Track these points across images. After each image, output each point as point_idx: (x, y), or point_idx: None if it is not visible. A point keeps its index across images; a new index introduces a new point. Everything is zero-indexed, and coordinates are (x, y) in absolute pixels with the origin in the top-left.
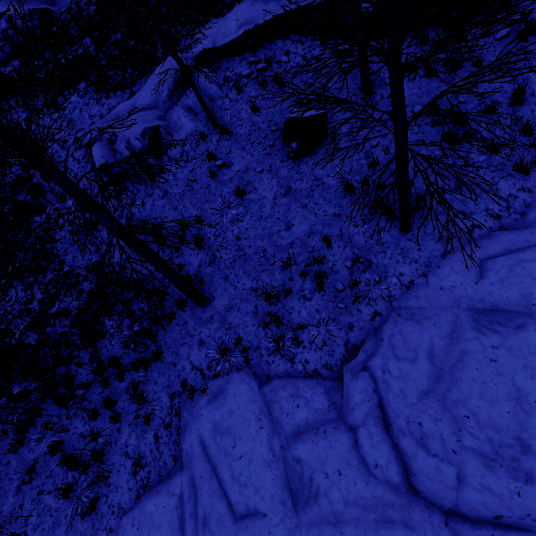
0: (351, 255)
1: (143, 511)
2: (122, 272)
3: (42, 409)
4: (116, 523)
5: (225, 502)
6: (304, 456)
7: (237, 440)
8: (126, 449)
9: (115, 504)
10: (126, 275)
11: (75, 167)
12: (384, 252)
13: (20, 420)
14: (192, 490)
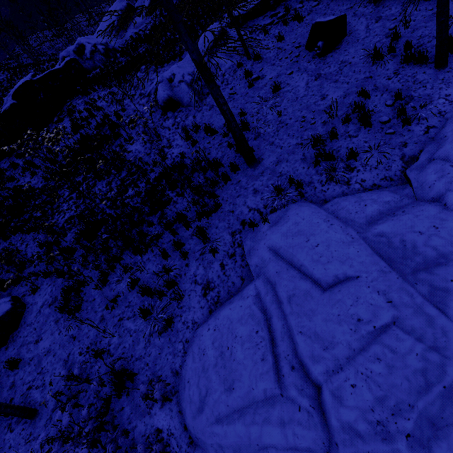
0: (390, 98)
1: (218, 317)
2: (181, 161)
3: (121, 258)
4: (191, 334)
5: (308, 281)
6: (387, 229)
7: (309, 237)
8: (195, 278)
9: (188, 321)
10: (184, 162)
11: (141, 108)
12: (424, 86)
13: (106, 259)
14: (268, 286)
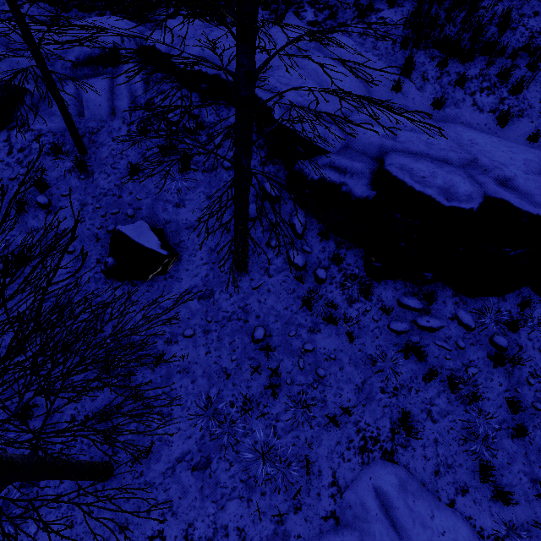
0: None
1: None
2: None
3: None
4: None
5: None
6: None
7: None
8: None
9: None
10: None
11: None
12: (62, 481)
13: None
14: None
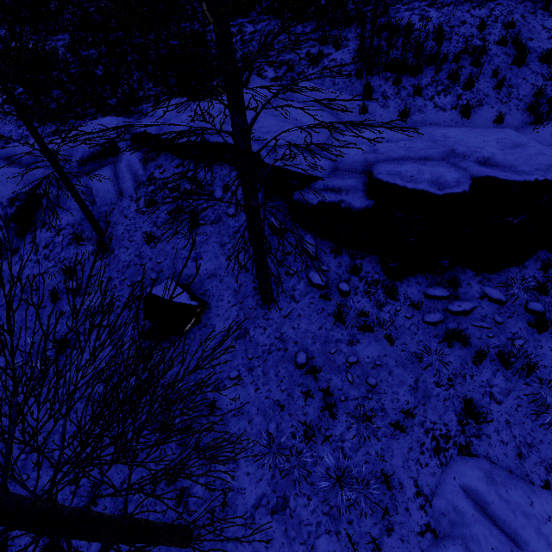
0: None
1: None
2: None
3: None
4: None
5: None
6: None
7: None
8: None
9: None
10: None
11: None
12: None
13: None
14: None
